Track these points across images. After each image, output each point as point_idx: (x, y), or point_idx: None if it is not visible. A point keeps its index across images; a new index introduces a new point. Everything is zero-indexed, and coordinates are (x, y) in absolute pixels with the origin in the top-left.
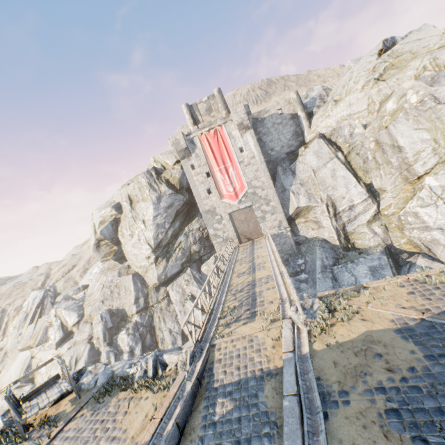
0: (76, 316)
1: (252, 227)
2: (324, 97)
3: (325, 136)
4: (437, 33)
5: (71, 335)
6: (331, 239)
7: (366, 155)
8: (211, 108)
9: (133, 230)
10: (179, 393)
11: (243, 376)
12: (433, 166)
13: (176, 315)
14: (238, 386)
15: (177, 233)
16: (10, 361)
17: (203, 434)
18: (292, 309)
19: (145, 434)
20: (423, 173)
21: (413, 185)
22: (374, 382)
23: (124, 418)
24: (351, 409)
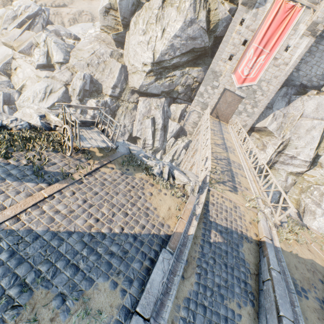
0: (62, 57)
1: (227, 112)
2: None
3: None
4: None
5: (52, 68)
6: (261, 162)
7: None
8: None
9: (149, 29)
10: (193, 210)
11: (229, 227)
12: None
13: (134, 120)
14: (226, 231)
15: (178, 66)
16: None
17: (202, 245)
18: (269, 210)
19: (178, 226)
20: None
21: None
22: (321, 296)
23: (151, 198)
24: (309, 303)
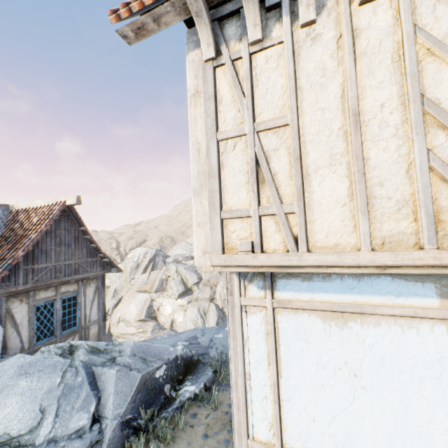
0: (196, 277)
1: None
2: None
3: None
4: None
5: (189, 292)
6: None
7: None
8: None
9: None
10: None
11: None
12: None
13: None
14: None
15: None
16: (127, 297)
17: None
18: None
19: None
20: None
21: None
22: None
23: None
24: None
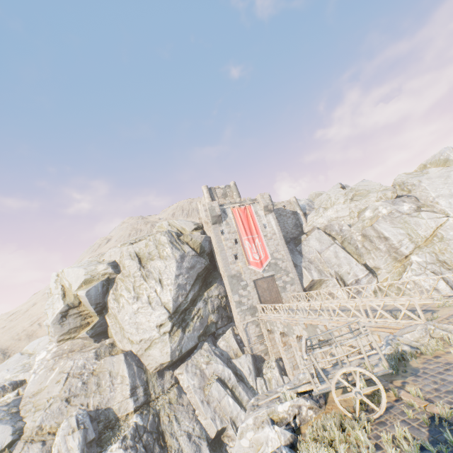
0: (10, 431)
1: (273, 296)
2: (311, 205)
3: (320, 229)
4: (377, 184)
5: None
6: None
7: (356, 244)
8: (226, 194)
9: (140, 291)
10: None
11: None
12: (413, 249)
13: (193, 409)
14: None
15: (195, 298)
16: None
17: None
18: None
19: None
20: (408, 253)
21: (402, 262)
22: None
23: None
24: None
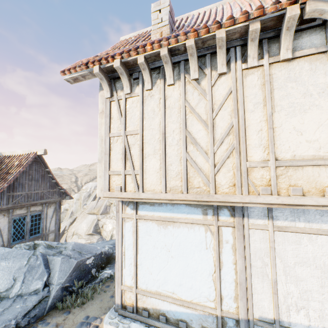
0: None
1: None
2: None
3: None
4: None
5: None
6: None
7: None
8: None
9: None
10: None
11: None
12: None
13: None
14: None
15: None
16: (80, 217)
17: None
18: None
19: None
20: None
21: None
22: None
23: None
24: None
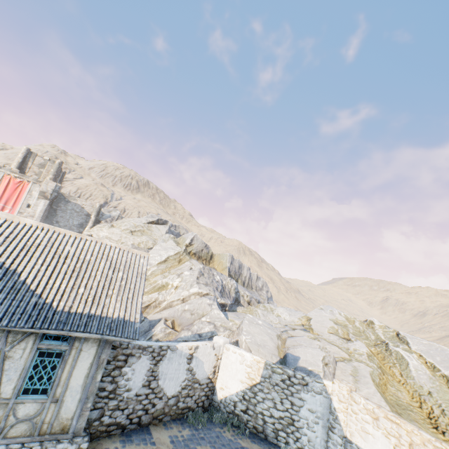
0: None
1: None
2: (114, 219)
3: None
4: (163, 233)
5: None
6: None
7: None
8: (45, 166)
9: None
10: None
11: None
12: None
13: None
14: None
15: None
16: None
17: None
18: None
19: None
20: None
21: None
22: None
23: None
24: None
